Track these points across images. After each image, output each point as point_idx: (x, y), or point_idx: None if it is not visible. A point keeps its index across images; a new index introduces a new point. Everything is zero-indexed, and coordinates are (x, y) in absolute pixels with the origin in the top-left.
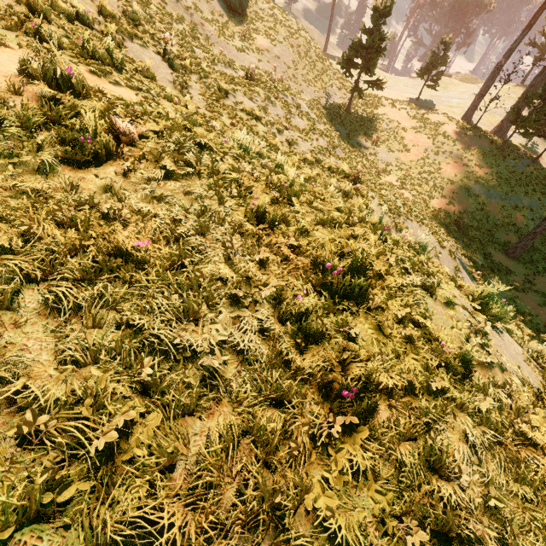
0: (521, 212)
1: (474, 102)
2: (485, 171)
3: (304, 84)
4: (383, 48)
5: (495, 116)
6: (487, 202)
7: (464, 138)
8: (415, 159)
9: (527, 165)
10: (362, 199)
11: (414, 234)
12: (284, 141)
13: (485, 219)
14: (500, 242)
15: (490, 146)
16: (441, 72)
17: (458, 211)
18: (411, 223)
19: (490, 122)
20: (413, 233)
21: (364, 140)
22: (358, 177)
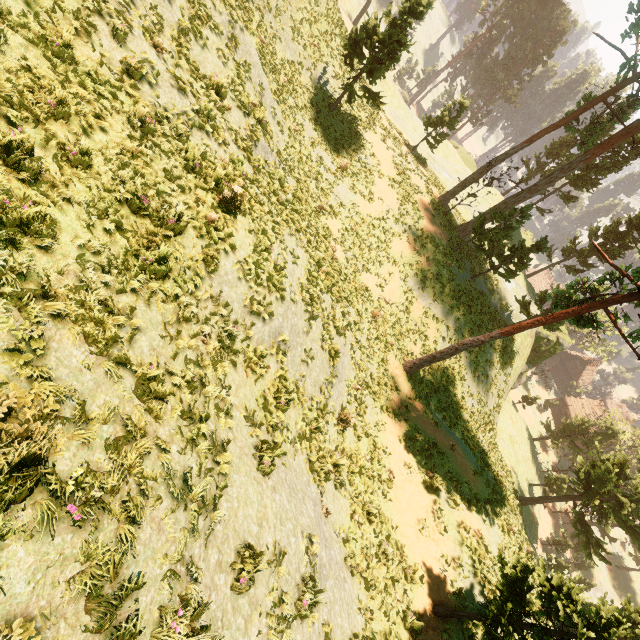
0: (438, 326)
1: (457, 188)
2: (430, 267)
3: (290, 31)
4: (396, 55)
5: (468, 213)
6: (415, 301)
7: (430, 220)
8: (373, 216)
9: (466, 279)
10: (207, 241)
11: (281, 324)
12: (117, 58)
13: (404, 319)
14: (405, 350)
15: (447, 242)
16: (445, 134)
17: (384, 298)
18: (290, 306)
19: (462, 217)
20: (280, 322)
21: (331, 159)
22: (236, 201)
